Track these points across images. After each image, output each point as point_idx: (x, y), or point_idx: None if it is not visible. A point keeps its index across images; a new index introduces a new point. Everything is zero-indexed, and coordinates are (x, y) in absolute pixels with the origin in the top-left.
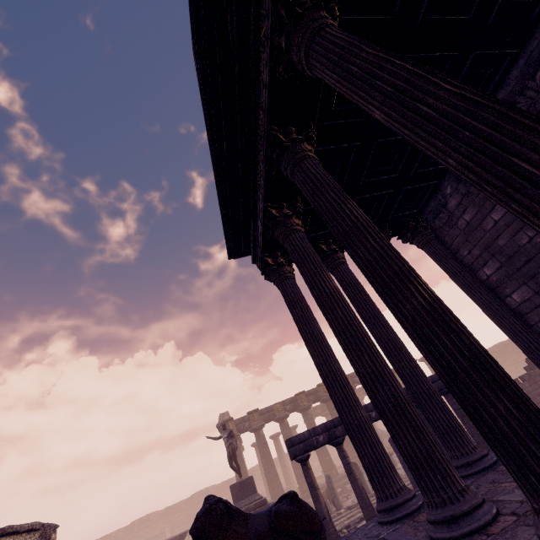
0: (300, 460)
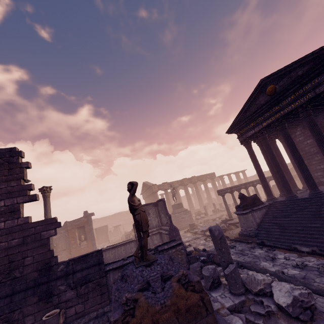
0: (223, 195)
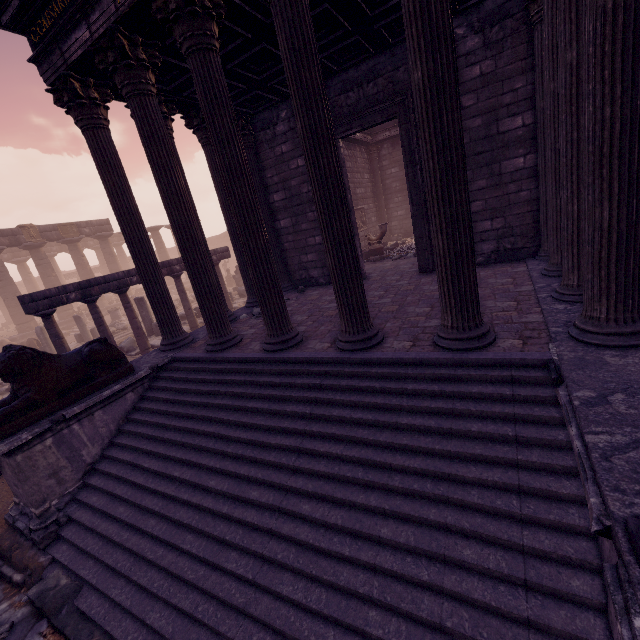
0: (44, 315)
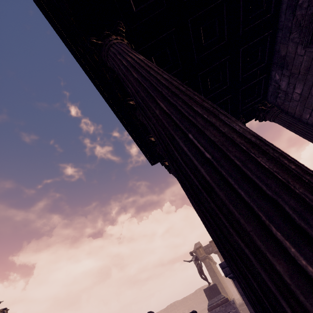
0: (230, 277)
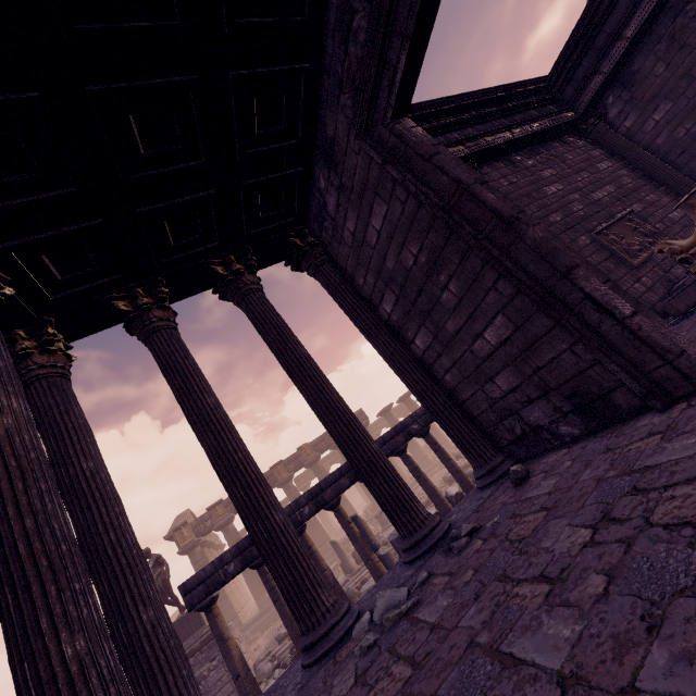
0: (201, 609)
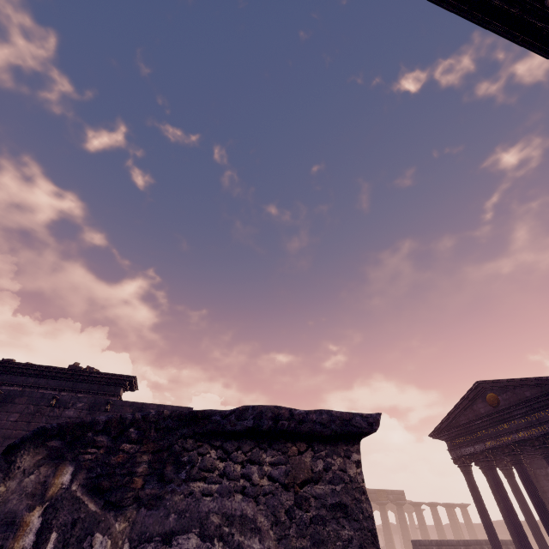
0: None
